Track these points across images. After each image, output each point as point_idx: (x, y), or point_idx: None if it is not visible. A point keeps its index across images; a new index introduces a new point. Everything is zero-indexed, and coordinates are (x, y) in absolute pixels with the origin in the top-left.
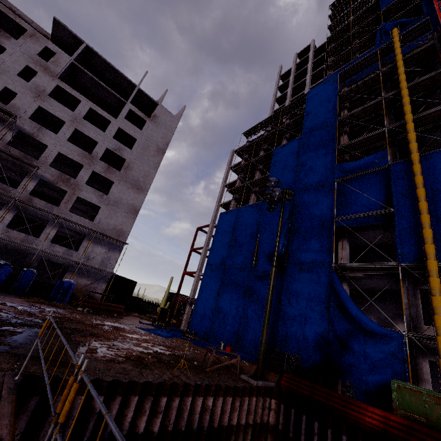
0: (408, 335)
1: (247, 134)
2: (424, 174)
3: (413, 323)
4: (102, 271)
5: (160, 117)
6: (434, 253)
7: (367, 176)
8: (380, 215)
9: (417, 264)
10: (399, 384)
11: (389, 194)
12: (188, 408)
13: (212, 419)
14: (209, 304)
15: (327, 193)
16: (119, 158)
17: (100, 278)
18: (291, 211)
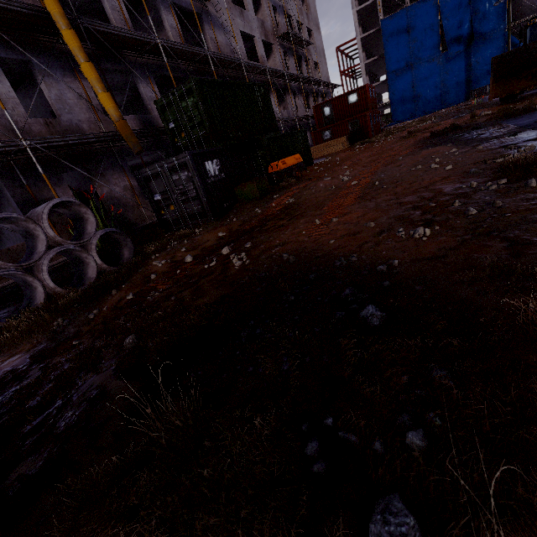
0: None
1: None
2: None
3: None
4: None
5: None
6: None
7: None
8: None
9: None
10: None
11: None
12: None
13: None
14: (406, 98)
15: None
16: None
17: None
18: None
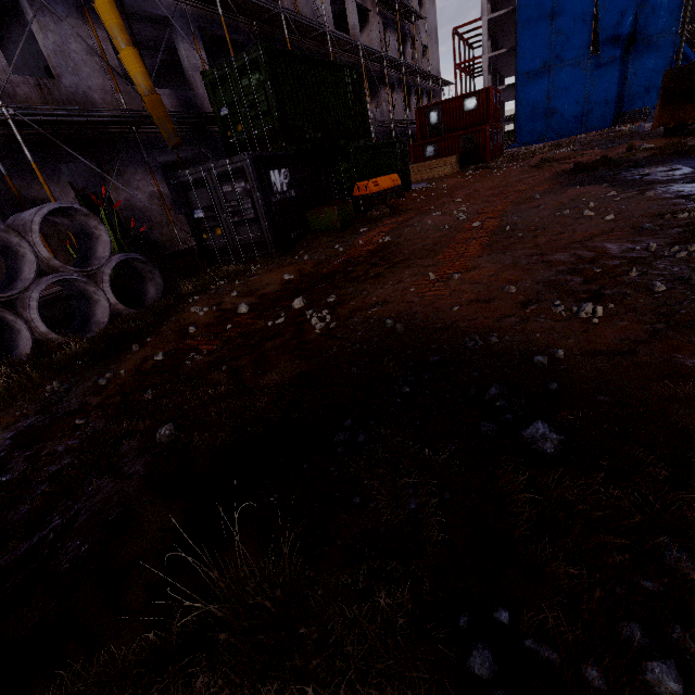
0: None
1: None
2: None
3: None
4: None
5: None
6: None
7: None
8: None
9: None
10: None
11: None
12: None
13: None
14: (537, 112)
15: None
16: None
17: None
18: None
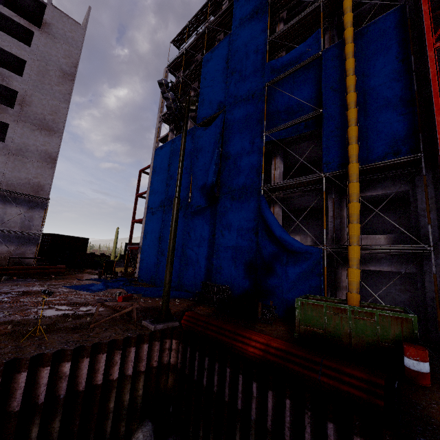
0: (327, 248)
1: (176, 43)
2: (357, 57)
3: (336, 235)
4: (22, 233)
5: (54, 25)
6: (357, 155)
7: (299, 73)
8: (311, 120)
9: (341, 172)
10: (303, 301)
11: (321, 92)
12: (22, 385)
13: (76, 384)
14: (153, 249)
15: (257, 103)
16: (9, 90)
17: (27, 242)
18: (221, 132)
